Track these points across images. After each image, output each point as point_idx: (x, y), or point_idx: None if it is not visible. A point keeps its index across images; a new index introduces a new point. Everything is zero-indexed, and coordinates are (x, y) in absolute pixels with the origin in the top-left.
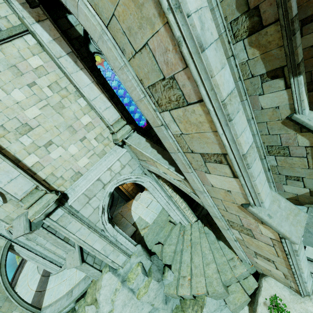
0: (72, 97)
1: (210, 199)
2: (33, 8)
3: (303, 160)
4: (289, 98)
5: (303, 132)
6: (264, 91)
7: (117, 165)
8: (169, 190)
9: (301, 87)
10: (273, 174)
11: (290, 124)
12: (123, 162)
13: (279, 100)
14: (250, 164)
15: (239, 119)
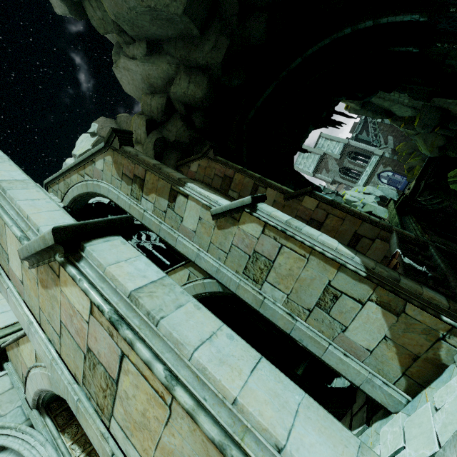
0: None
1: (38, 331)
2: None
3: (287, 252)
4: (197, 203)
5: (240, 219)
6: (181, 215)
7: None
8: None
9: (196, 189)
10: (307, 321)
11: (224, 223)
12: None
13: (195, 211)
14: (6, 187)
15: (0, 165)
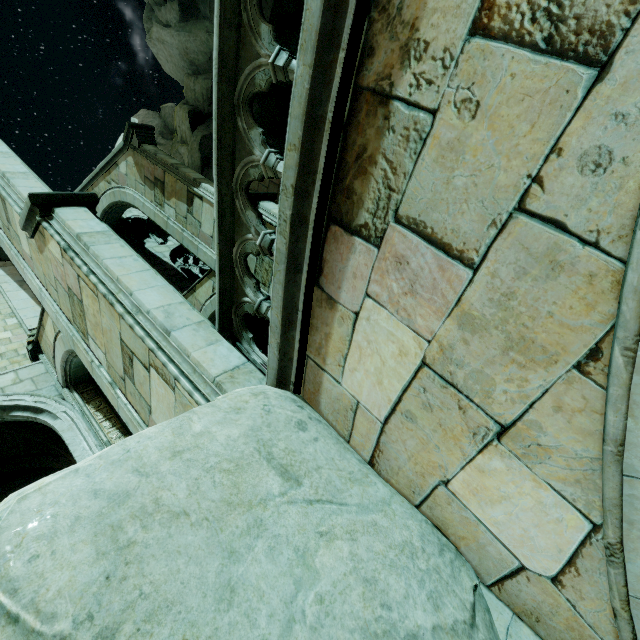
0: (1, 317)
1: (46, 294)
2: (3, 262)
3: None
4: (210, 205)
5: None
6: (199, 220)
7: (7, 378)
8: (109, 430)
9: (210, 189)
10: None
11: None
12: (23, 376)
13: (210, 215)
14: (10, 177)
15: (6, 160)
